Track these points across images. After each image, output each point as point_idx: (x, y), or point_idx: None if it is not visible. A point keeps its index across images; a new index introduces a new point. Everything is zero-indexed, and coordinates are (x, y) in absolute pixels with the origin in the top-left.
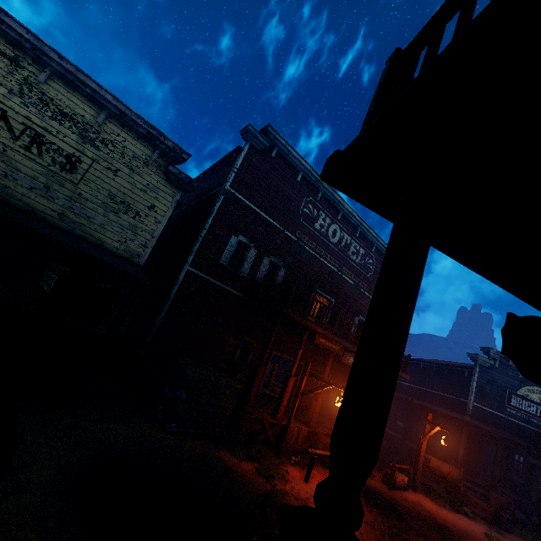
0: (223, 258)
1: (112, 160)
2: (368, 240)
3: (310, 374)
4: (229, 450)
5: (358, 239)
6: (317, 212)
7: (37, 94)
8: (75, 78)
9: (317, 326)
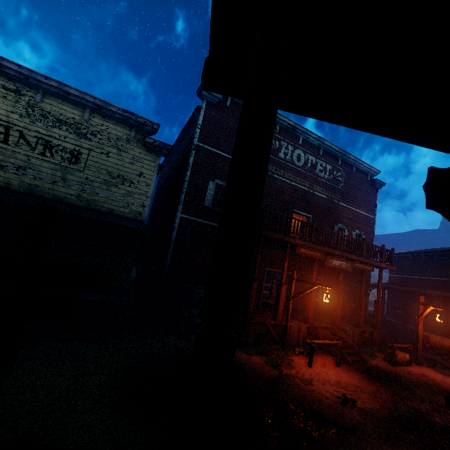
0: (206, 201)
1: (102, 146)
2: (332, 156)
3: (297, 279)
4: (241, 349)
5: (323, 157)
6: (278, 143)
7: (38, 111)
8: (60, 90)
9: (295, 239)
